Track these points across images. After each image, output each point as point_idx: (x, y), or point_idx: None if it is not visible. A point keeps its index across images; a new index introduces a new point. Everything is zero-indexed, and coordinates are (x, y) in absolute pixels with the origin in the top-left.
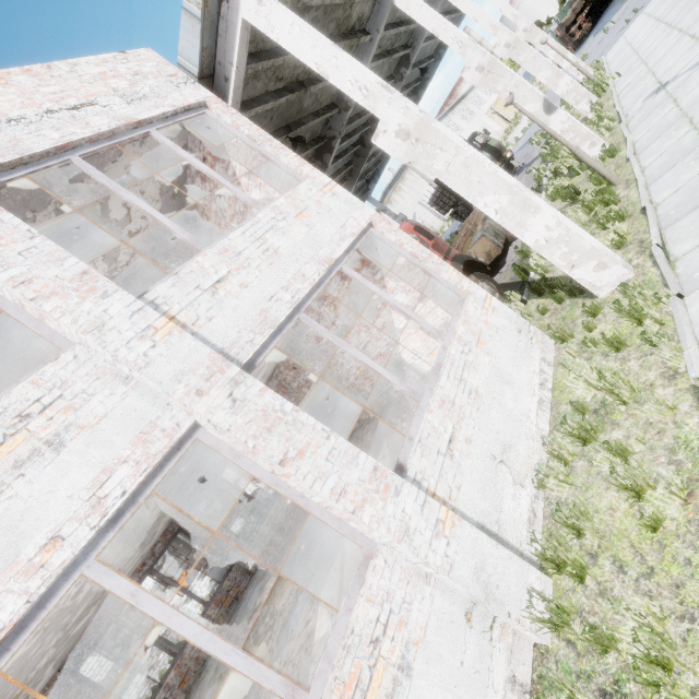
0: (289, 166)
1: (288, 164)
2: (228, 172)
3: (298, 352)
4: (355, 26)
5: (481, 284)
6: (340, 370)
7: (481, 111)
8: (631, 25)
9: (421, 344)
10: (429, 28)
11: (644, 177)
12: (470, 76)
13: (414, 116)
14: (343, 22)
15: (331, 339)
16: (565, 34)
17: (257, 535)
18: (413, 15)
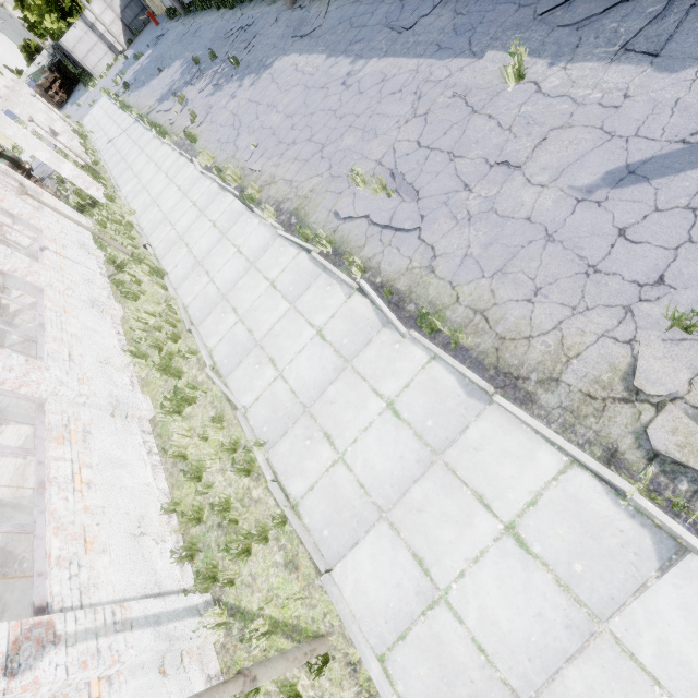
0: None
1: None
2: None
3: None
4: None
5: None
6: None
7: None
8: (93, 109)
9: None
10: None
11: (110, 170)
12: None
13: None
14: None
15: None
16: (45, 93)
17: None
18: None
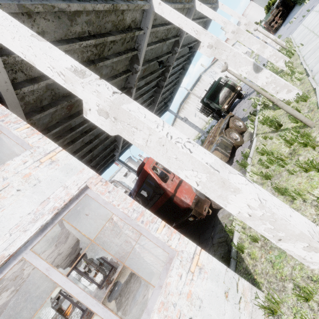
0: (19, 137)
1: (18, 135)
2: None
3: (89, 232)
4: (131, 25)
5: None
6: (113, 248)
7: None
8: (306, 18)
9: (153, 259)
10: (177, 24)
11: None
12: (204, 51)
13: (105, 98)
14: (119, 23)
15: None
16: (268, 26)
17: None
18: (166, 17)
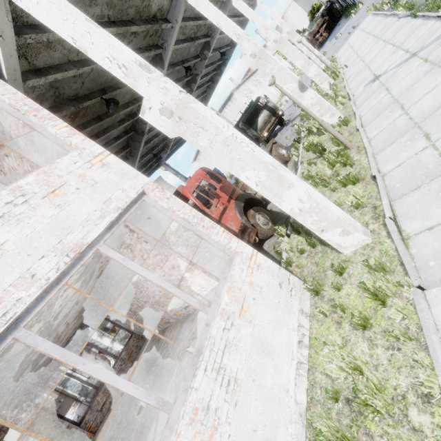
0: (58, 136)
1: (56, 134)
2: (6, 136)
3: (112, 276)
4: (157, 15)
5: (258, 216)
6: (147, 291)
7: (265, 82)
8: (352, 36)
9: (204, 282)
10: (215, 22)
11: (371, 147)
12: (246, 61)
13: (174, 96)
14: (143, 10)
15: (58, 358)
16: (313, 38)
17: (89, 417)
18: (202, 11)
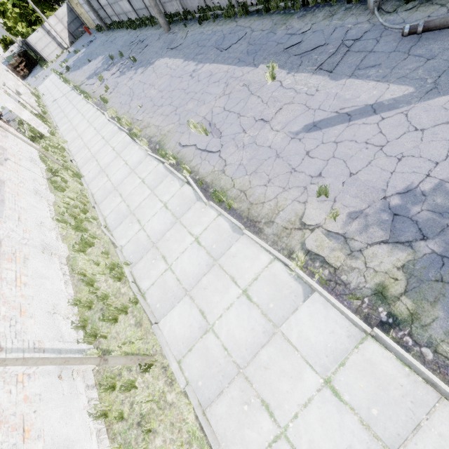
0: None
1: None
2: None
3: None
4: None
5: None
6: None
7: None
8: (46, 80)
9: None
10: None
11: (53, 117)
12: None
13: None
14: None
15: None
16: (14, 69)
17: None
18: None
